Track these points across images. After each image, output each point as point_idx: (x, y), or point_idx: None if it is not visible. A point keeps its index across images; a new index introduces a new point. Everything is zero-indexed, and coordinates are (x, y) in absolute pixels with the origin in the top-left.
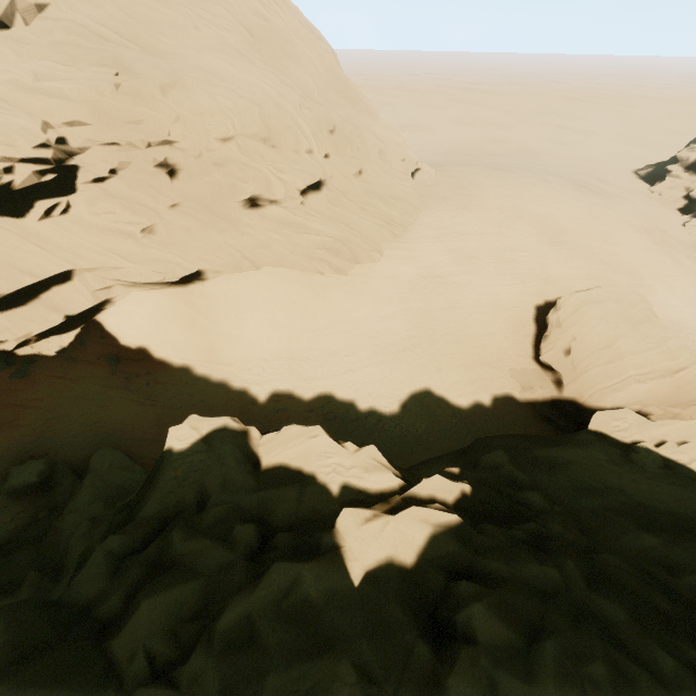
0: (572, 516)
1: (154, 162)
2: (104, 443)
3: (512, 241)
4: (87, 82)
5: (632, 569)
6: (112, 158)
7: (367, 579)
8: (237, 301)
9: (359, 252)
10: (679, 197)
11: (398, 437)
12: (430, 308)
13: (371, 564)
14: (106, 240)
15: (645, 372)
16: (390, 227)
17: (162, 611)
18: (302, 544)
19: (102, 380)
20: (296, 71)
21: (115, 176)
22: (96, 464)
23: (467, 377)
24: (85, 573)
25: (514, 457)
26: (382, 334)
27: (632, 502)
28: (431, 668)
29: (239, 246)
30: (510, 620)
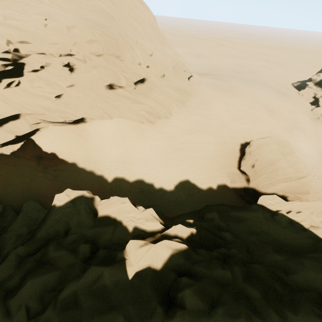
0: (244, 244)
1: (63, 64)
2: (31, 197)
3: (232, 113)
4: (30, 22)
5: (267, 271)
6: (42, 60)
7: (136, 275)
8: (101, 133)
9: (160, 114)
10: (310, 97)
11: (172, 201)
12: (192, 142)
13: (139, 268)
14: (37, 100)
15: (287, 177)
16: (176, 103)
17: (37, 286)
18: (109, 256)
19: (33, 167)
20: (135, 24)
21: (43, 69)
22: (25, 208)
23: (206, 175)
24: (3, 265)
25: (221, 215)
26: (168, 153)
27: (273, 239)
28: (162, 320)
29: (103, 107)
30: (203, 297)
